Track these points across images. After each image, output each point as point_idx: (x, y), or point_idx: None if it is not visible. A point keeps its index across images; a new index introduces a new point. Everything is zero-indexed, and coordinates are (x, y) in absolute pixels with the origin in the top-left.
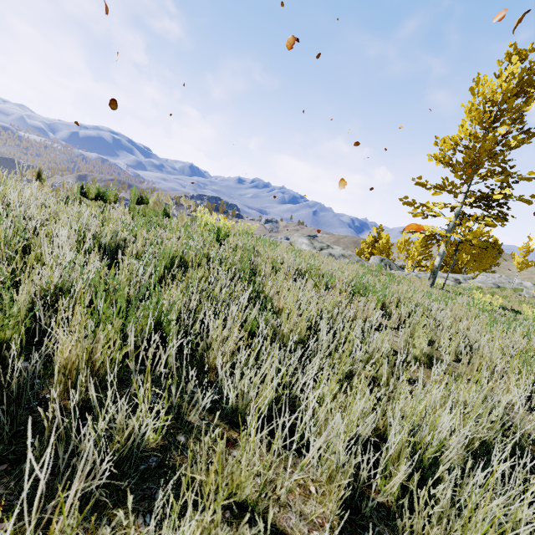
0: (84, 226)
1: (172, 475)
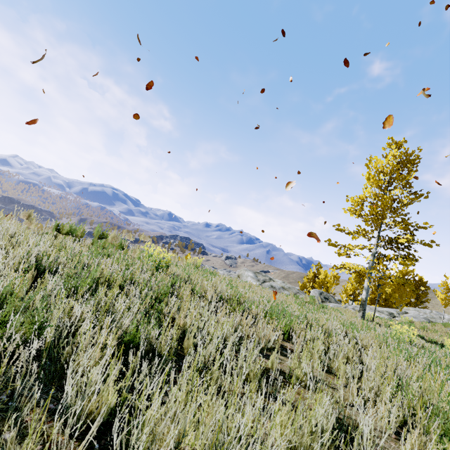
0: (27, 250)
1: None
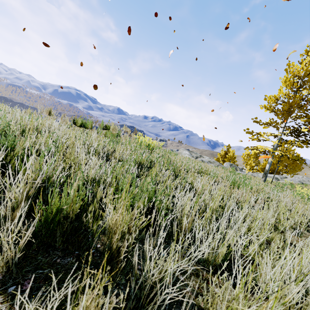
0: (91, 142)
1: (187, 303)
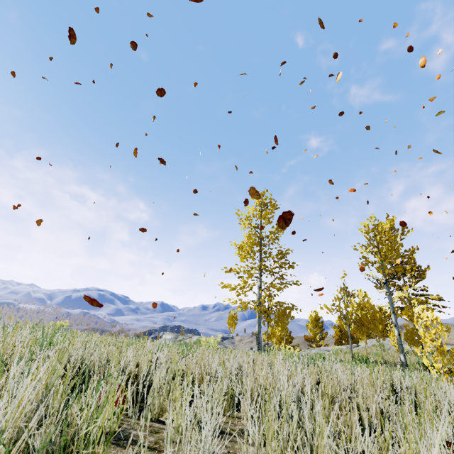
0: None
1: None
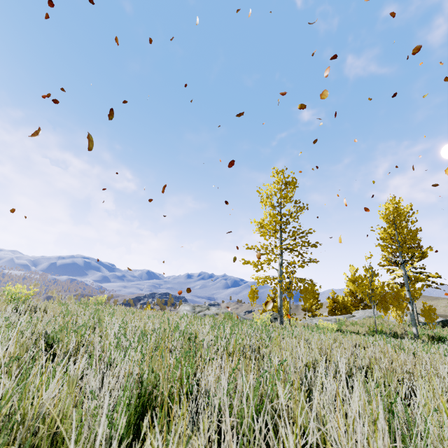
0: None
1: None
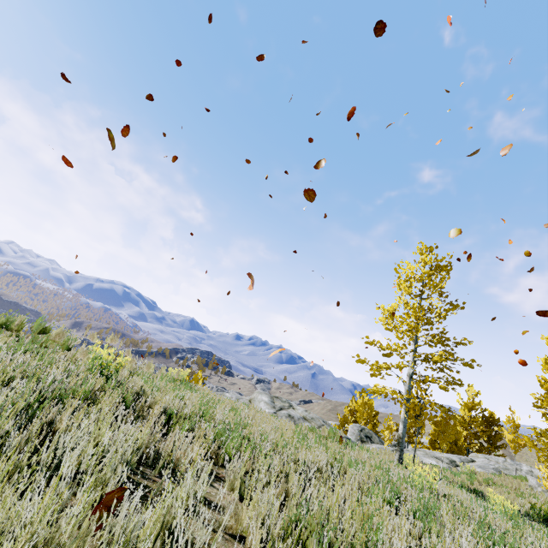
0: None
1: None
